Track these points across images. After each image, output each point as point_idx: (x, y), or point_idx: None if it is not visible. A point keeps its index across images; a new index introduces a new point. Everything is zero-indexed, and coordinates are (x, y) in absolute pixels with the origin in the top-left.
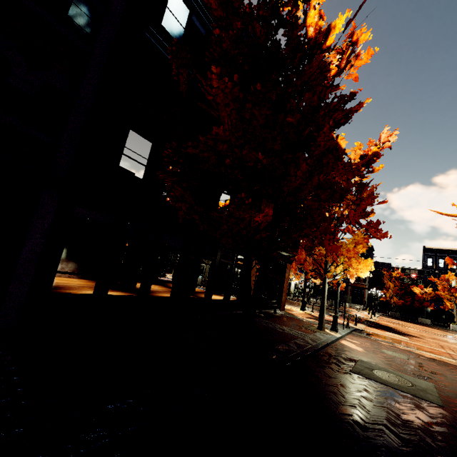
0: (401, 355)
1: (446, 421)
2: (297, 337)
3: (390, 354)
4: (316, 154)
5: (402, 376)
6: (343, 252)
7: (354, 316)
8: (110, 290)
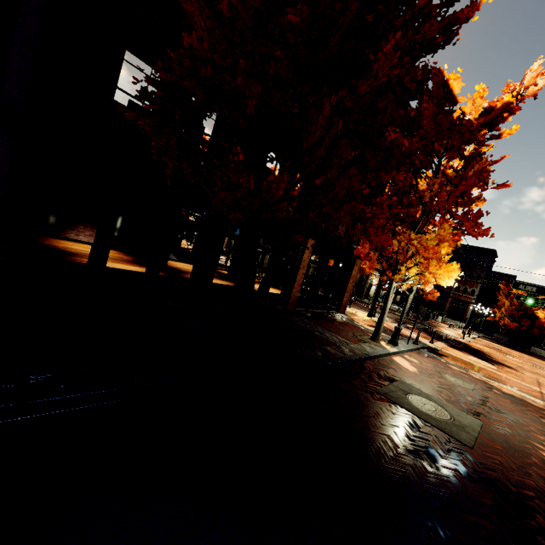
0: (467, 384)
1: (460, 465)
2: (333, 344)
3: (452, 381)
4: (366, 92)
5: (444, 407)
6: (420, 250)
7: (440, 333)
8: (135, 265)
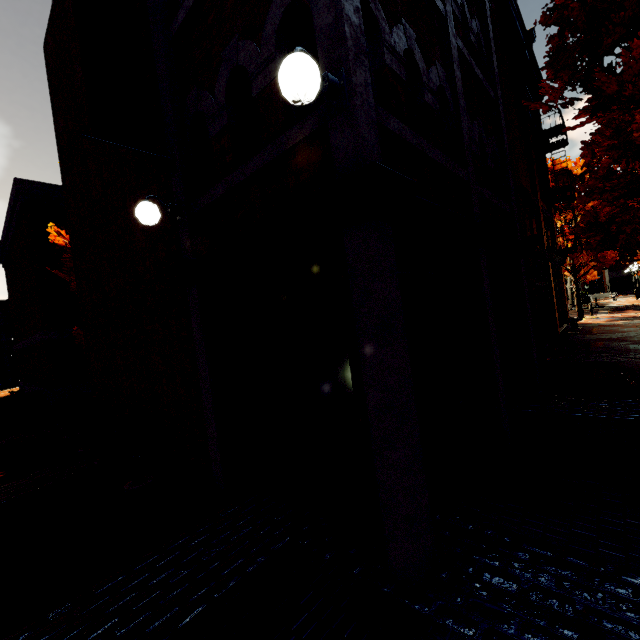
0: None
1: None
2: None
3: None
4: None
5: None
6: None
7: (629, 306)
8: None
